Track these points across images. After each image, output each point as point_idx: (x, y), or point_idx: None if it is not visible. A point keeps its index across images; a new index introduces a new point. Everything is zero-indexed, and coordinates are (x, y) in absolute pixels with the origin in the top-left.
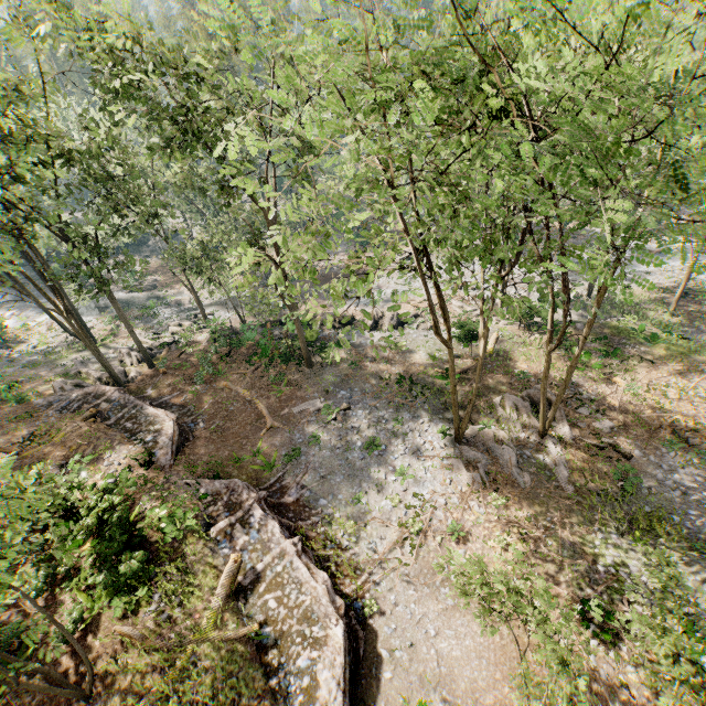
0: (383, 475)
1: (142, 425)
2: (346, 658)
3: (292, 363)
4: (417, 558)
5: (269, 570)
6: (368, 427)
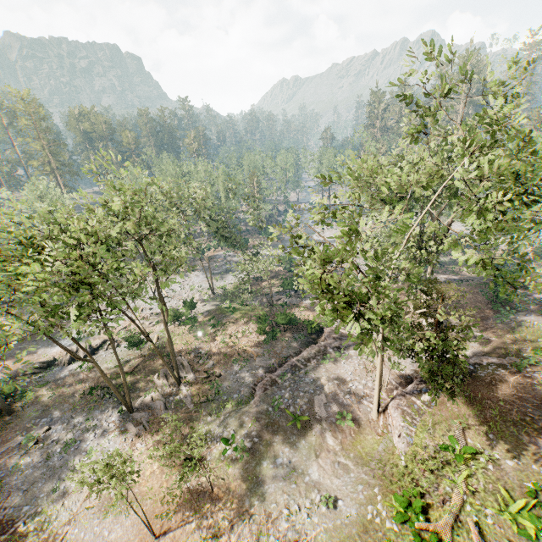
0: (78, 461)
1: None
2: None
3: None
4: (101, 498)
5: None
6: (67, 434)
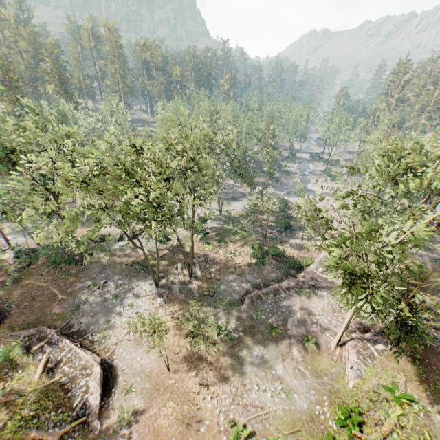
0: (122, 308)
1: None
2: (102, 376)
3: (73, 264)
4: (136, 336)
5: (64, 358)
6: (116, 289)
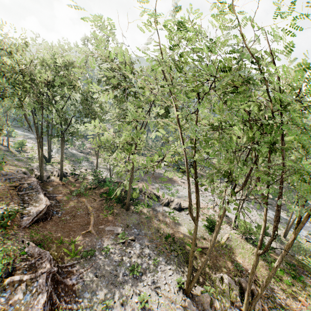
0: (131, 294)
1: (32, 200)
2: None
3: (120, 204)
4: None
5: None
6: (138, 256)
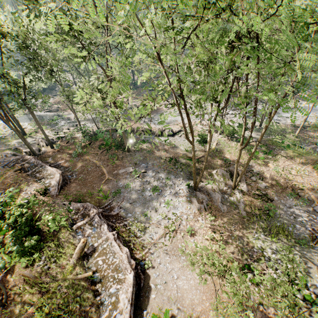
0: (159, 204)
1: (44, 175)
2: (134, 288)
3: (120, 149)
4: (171, 242)
5: (100, 246)
6: (154, 181)
